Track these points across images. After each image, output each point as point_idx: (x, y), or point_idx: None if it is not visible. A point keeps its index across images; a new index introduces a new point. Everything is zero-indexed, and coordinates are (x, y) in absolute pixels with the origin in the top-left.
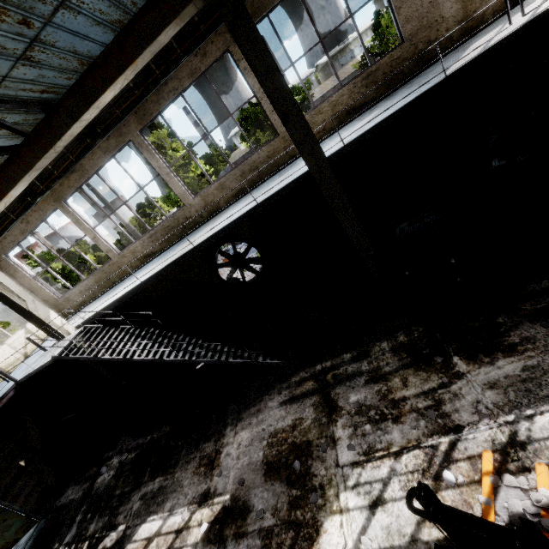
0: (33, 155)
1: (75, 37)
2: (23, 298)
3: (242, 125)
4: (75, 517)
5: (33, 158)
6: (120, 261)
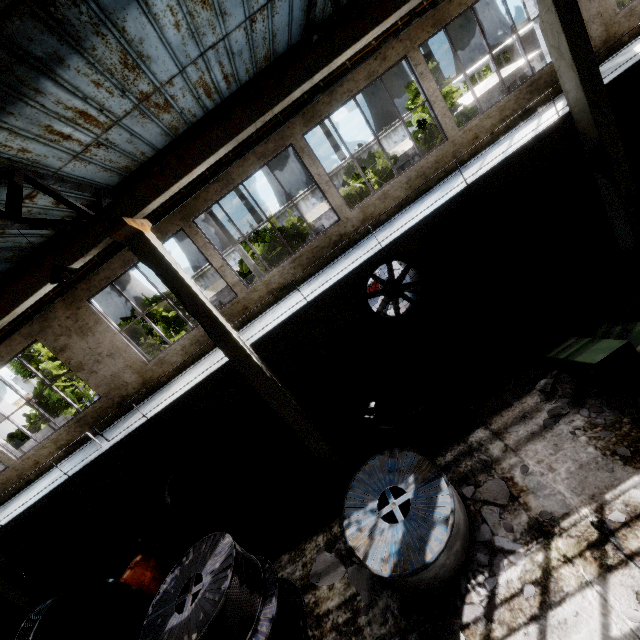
0: None
1: None
2: None
3: None
4: None
5: None
6: None
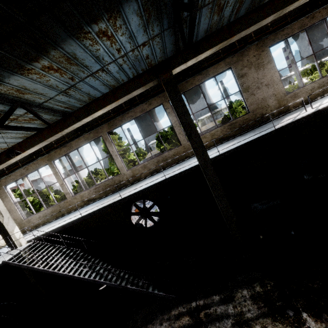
0: (49, 134)
1: (91, 88)
2: (3, 215)
3: (158, 139)
4: None
5: (48, 135)
6: (72, 200)
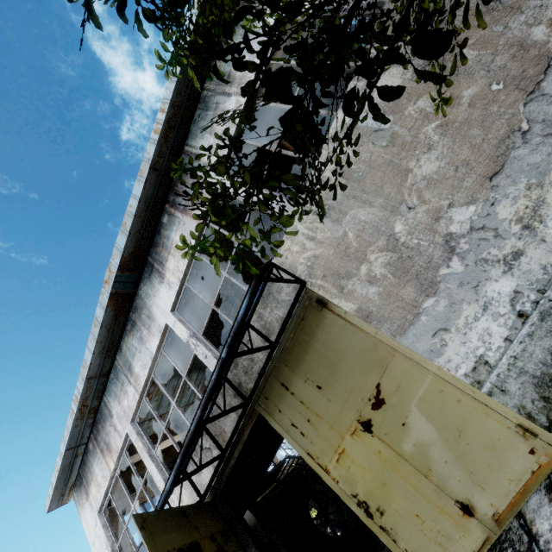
0: None
1: None
2: None
3: None
4: None
5: None
6: None
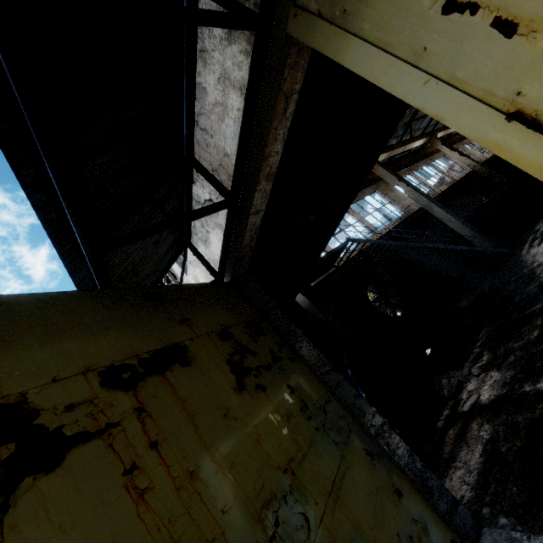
0: None
1: None
2: None
3: None
4: (537, 394)
5: None
6: None
